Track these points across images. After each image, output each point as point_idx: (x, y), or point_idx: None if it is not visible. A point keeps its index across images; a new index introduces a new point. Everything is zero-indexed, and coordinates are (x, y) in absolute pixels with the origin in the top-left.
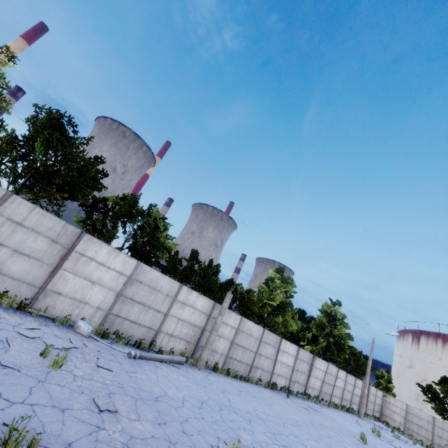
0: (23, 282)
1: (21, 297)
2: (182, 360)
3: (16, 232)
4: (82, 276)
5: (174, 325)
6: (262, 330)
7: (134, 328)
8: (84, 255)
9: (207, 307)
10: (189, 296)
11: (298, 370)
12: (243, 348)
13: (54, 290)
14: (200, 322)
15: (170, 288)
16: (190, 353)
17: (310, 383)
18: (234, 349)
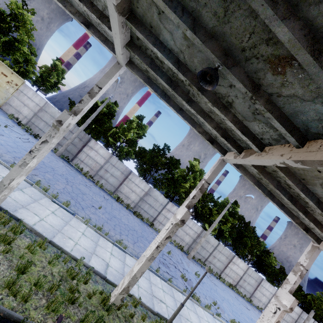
0: (248, 292)
1: (247, 296)
2: None
3: (249, 278)
4: (261, 292)
5: (285, 316)
6: None
7: None
8: (262, 286)
9: (299, 311)
10: None
11: None
12: None
13: (254, 295)
14: (295, 317)
15: None
16: None
17: None
18: None
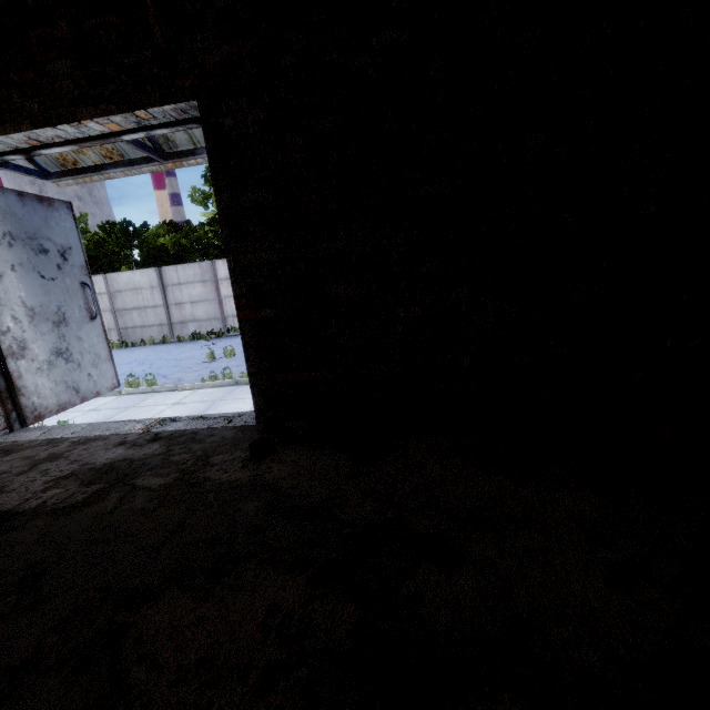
0: None
1: None
2: None
3: None
4: None
5: None
6: (155, 271)
7: None
8: None
9: None
10: None
11: None
12: (138, 311)
13: None
14: None
15: None
16: None
17: None
18: (124, 317)
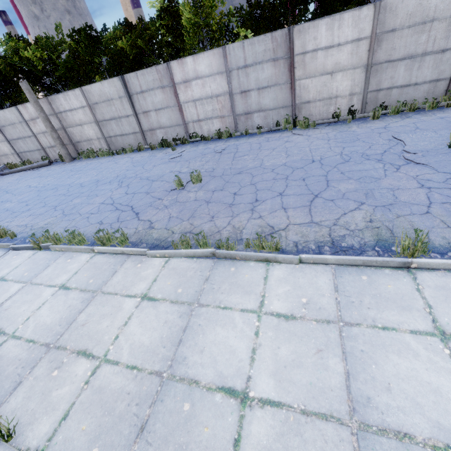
0: None
1: None
2: (44, 163)
3: None
4: None
5: (46, 139)
6: (119, 80)
7: (34, 154)
8: None
9: (47, 108)
10: (29, 111)
11: (247, 90)
12: (114, 121)
13: None
14: (56, 125)
15: (15, 116)
16: (75, 152)
17: (305, 96)
18: (106, 127)
